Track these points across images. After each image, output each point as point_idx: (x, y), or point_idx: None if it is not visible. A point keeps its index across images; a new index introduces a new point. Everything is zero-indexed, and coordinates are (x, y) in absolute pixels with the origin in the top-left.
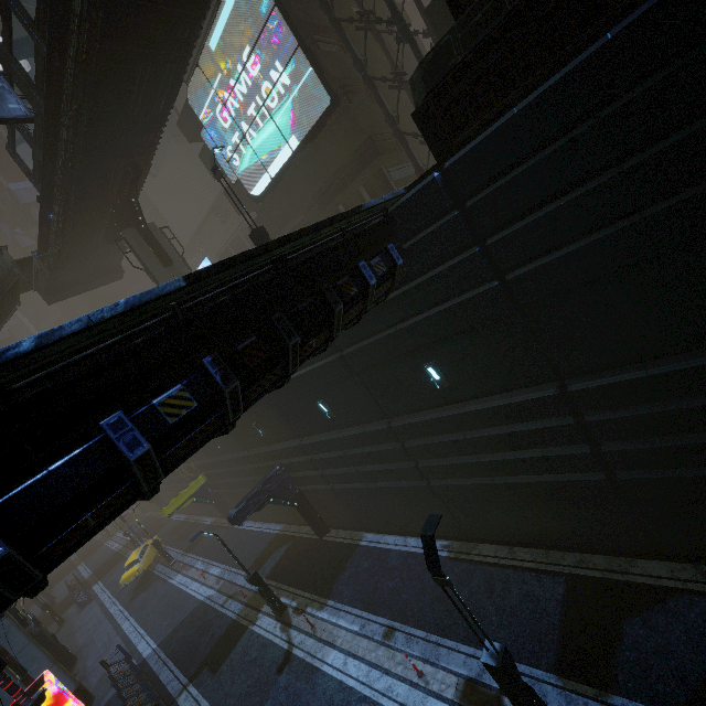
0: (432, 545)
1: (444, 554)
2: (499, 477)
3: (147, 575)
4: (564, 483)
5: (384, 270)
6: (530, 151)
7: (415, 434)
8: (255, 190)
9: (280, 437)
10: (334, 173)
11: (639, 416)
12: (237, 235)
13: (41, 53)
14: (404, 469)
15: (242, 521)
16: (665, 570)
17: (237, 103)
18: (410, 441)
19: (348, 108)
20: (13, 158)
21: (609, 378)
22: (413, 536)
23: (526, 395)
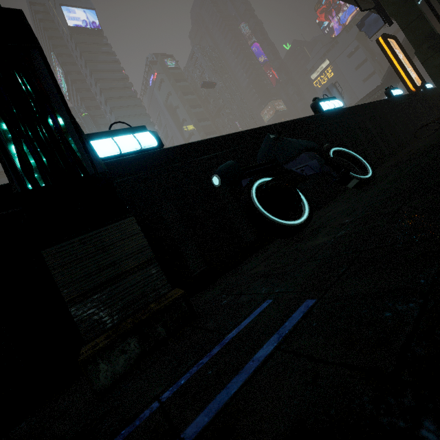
0: None
1: None
2: None
3: None
4: None
5: None
6: None
7: None
8: None
9: None
10: None
11: None
12: None
13: None
14: None
15: None
16: None
17: None
18: None
19: None
20: None
21: None
22: None
23: None
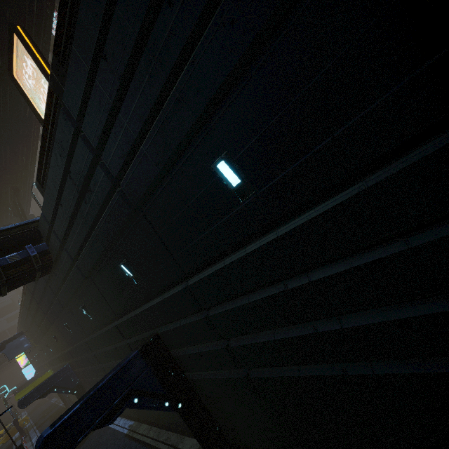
0: None
1: (125, 431)
2: None
3: (9, 447)
4: None
5: (18, 259)
6: (56, 207)
7: (94, 346)
8: None
9: (65, 345)
10: None
11: (139, 341)
12: None
13: None
14: (101, 369)
15: (25, 405)
16: (190, 445)
17: None
18: (97, 351)
19: None
20: None
21: (124, 318)
22: (124, 417)
23: (110, 325)
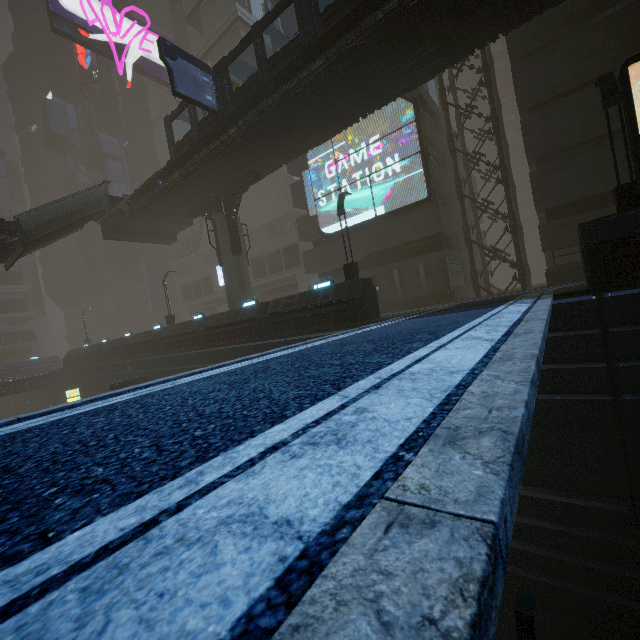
0: (531, 627)
1: None
2: (522, 569)
3: None
4: (597, 601)
5: None
6: None
7: None
8: (327, 228)
9: None
10: (398, 244)
11: None
12: (278, 252)
13: (257, 77)
14: None
15: None
16: None
17: (347, 165)
18: None
19: (437, 207)
20: (166, 126)
21: None
22: None
23: (594, 502)
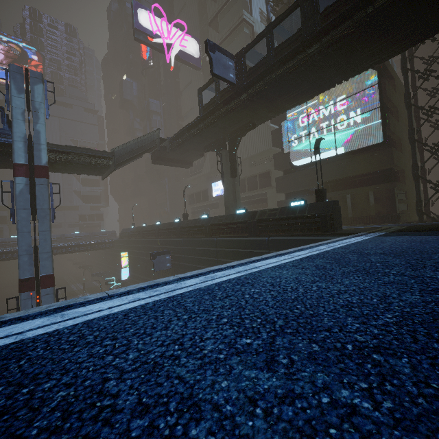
0: None
1: None
2: None
3: None
4: None
5: None
6: None
7: None
8: (296, 162)
9: None
10: (351, 176)
11: None
12: (255, 176)
13: (266, 60)
14: None
15: None
16: None
17: (317, 117)
18: None
19: (390, 149)
20: (199, 94)
21: None
22: None
23: None
